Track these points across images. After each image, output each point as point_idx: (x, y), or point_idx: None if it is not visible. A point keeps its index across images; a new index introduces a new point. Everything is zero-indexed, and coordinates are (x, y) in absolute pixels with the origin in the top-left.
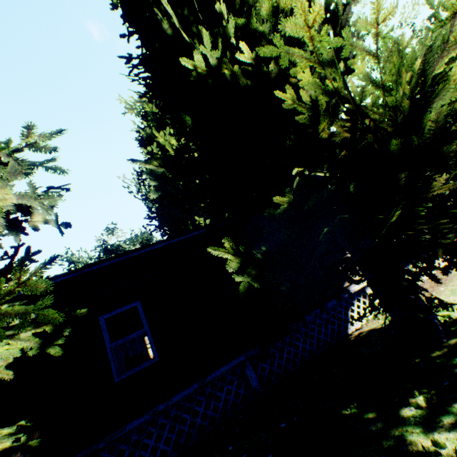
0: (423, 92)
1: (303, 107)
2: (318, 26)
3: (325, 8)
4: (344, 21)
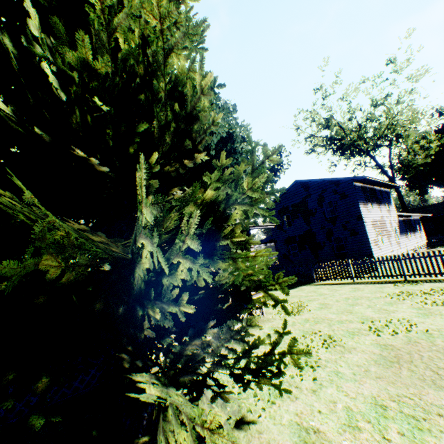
0: (216, 215)
1: (26, 206)
2: (165, 98)
3: (174, 86)
4: (192, 107)
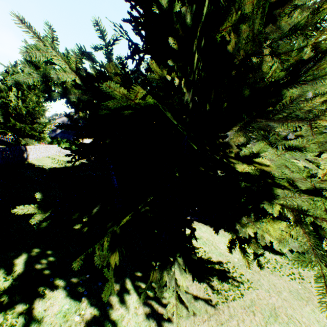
0: None
1: None
2: None
3: None
4: None
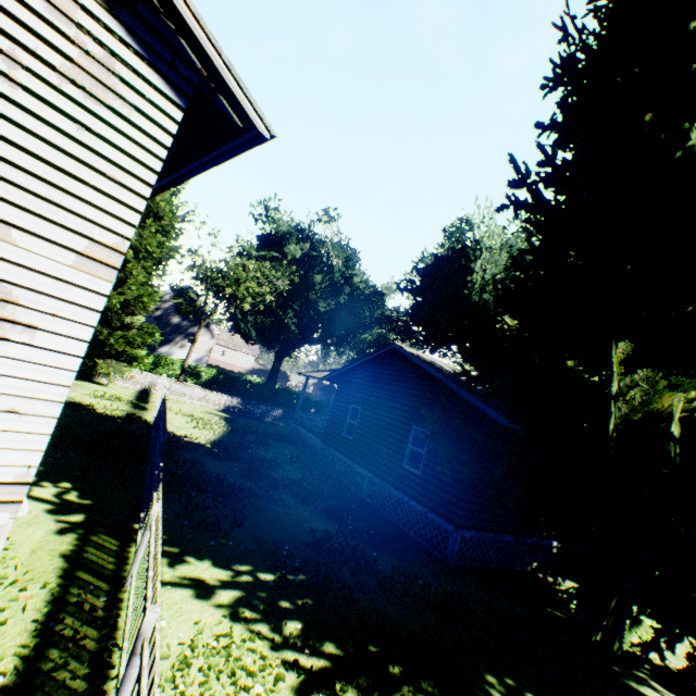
0: None
1: None
2: None
3: None
4: None
